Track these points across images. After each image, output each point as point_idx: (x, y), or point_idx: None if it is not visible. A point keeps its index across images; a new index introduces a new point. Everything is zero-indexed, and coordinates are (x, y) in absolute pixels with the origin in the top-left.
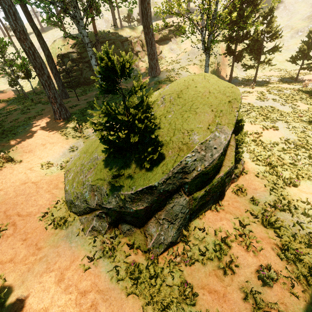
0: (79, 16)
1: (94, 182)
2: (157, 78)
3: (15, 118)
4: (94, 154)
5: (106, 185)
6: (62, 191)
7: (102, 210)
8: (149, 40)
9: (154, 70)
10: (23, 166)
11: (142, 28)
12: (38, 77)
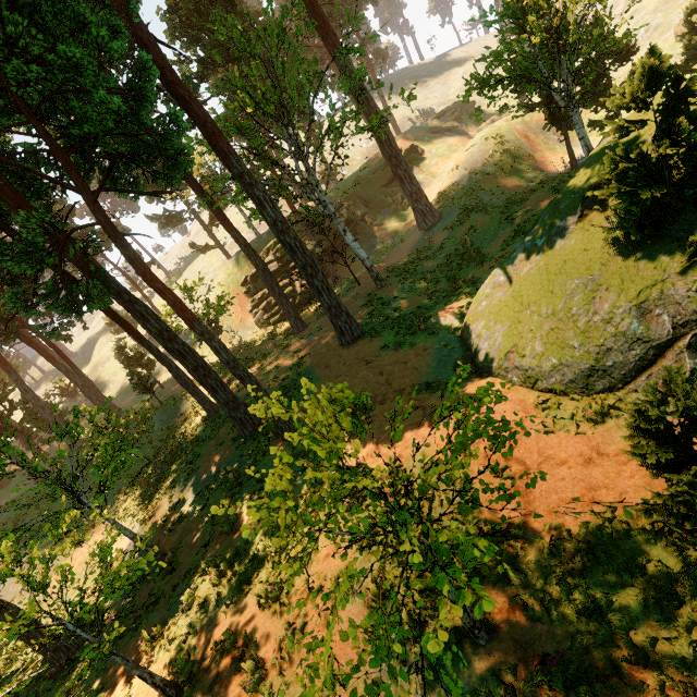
0: (315, 180)
1: (639, 298)
2: (439, 225)
3: (269, 378)
4: (568, 285)
5: (678, 282)
6: (522, 391)
7: (695, 329)
8: (403, 173)
9: (429, 215)
10: (392, 406)
11: (350, 181)
12: (309, 281)
